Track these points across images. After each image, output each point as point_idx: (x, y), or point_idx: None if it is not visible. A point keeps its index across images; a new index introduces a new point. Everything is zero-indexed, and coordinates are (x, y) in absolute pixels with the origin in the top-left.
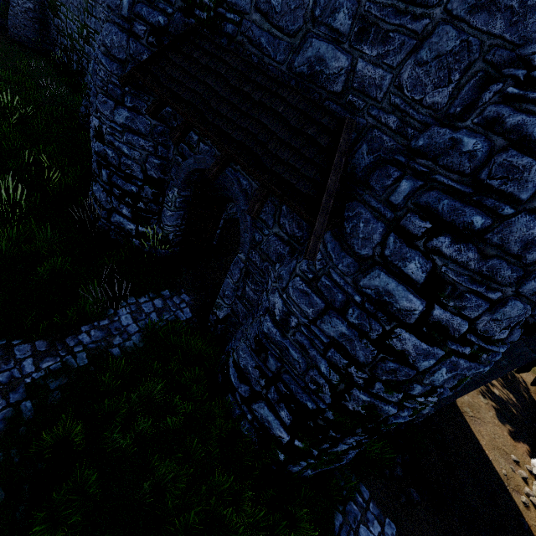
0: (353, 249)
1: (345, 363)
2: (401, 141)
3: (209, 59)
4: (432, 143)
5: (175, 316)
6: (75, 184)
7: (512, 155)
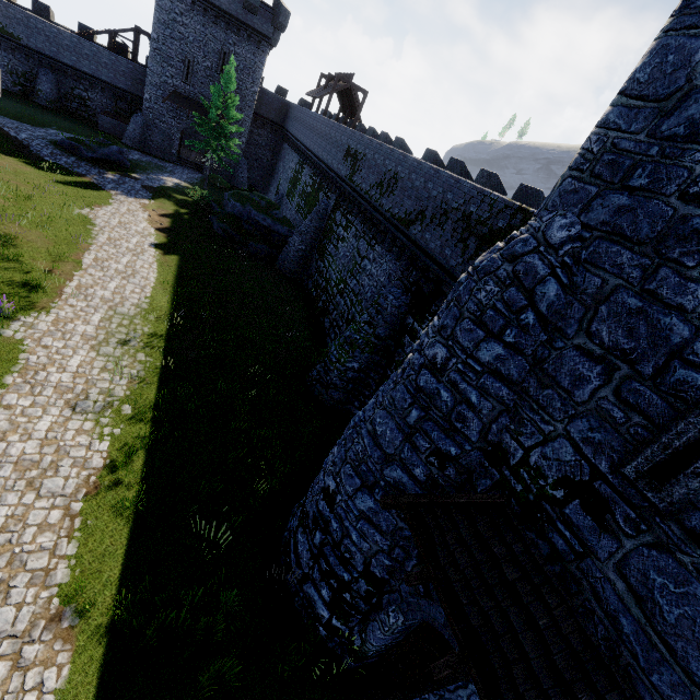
0: None
1: None
2: None
3: (519, 576)
4: None
5: None
6: (279, 486)
7: None
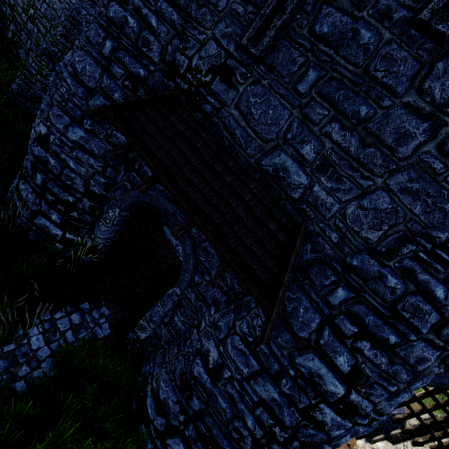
0: (292, 328)
1: (271, 423)
2: (339, 253)
3: (186, 128)
4: (364, 268)
5: (93, 333)
6: None
7: (420, 300)
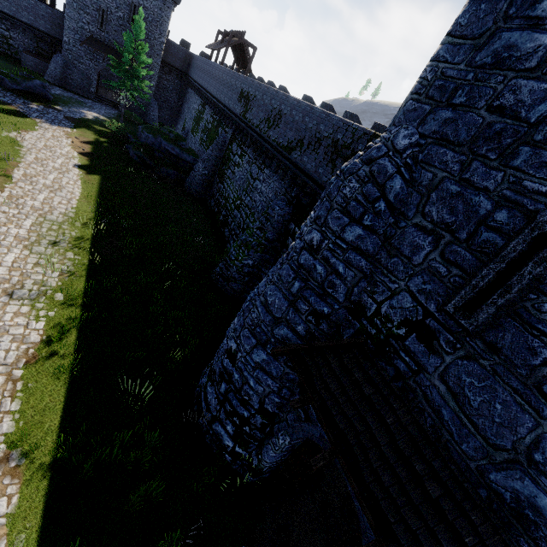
0: None
1: None
2: None
3: (373, 391)
4: None
5: None
6: (191, 355)
7: None
